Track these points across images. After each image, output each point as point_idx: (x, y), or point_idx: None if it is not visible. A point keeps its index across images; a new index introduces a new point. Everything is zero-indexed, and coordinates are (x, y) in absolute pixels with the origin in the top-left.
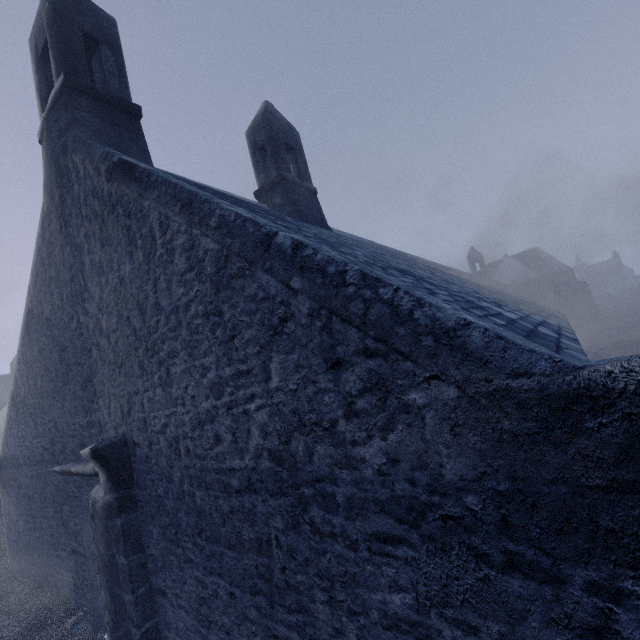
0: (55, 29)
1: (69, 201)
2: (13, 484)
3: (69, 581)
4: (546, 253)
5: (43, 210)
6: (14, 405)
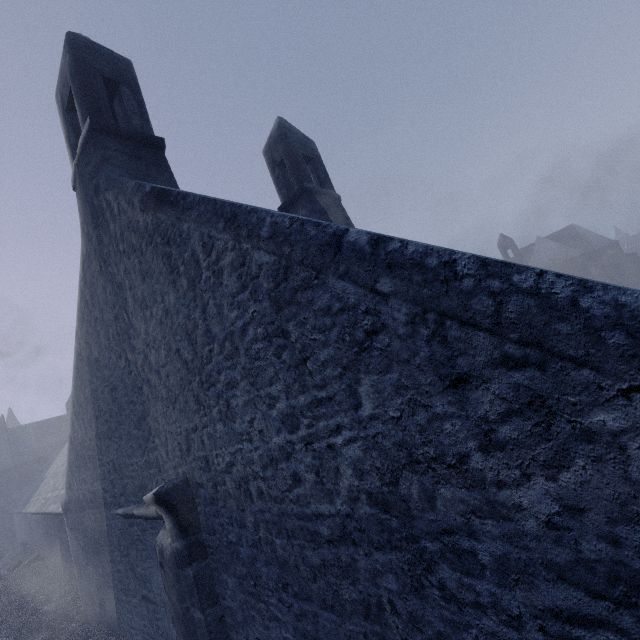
0: (77, 78)
1: (106, 240)
2: (79, 527)
3: (142, 629)
4: (584, 229)
5: (82, 253)
6: (73, 448)
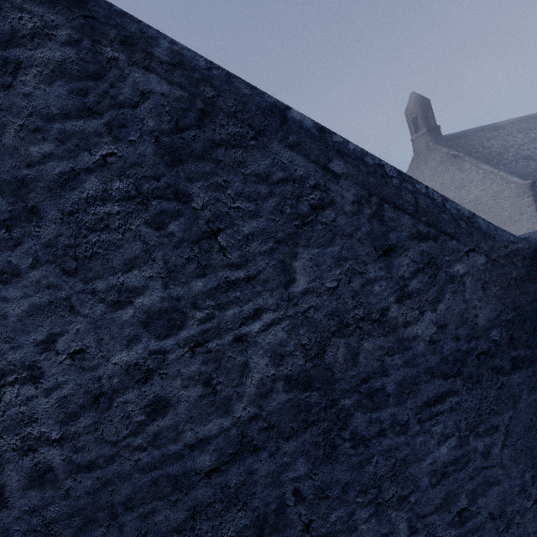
0: None
1: None
2: None
3: None
4: None
5: None
6: None
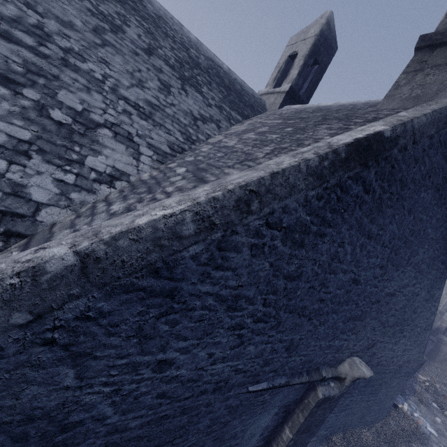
0: None
1: None
2: None
3: None
4: None
5: None
6: (164, 293)
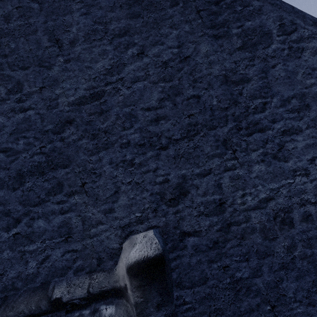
0: None
1: None
2: None
3: None
4: None
5: None
6: None
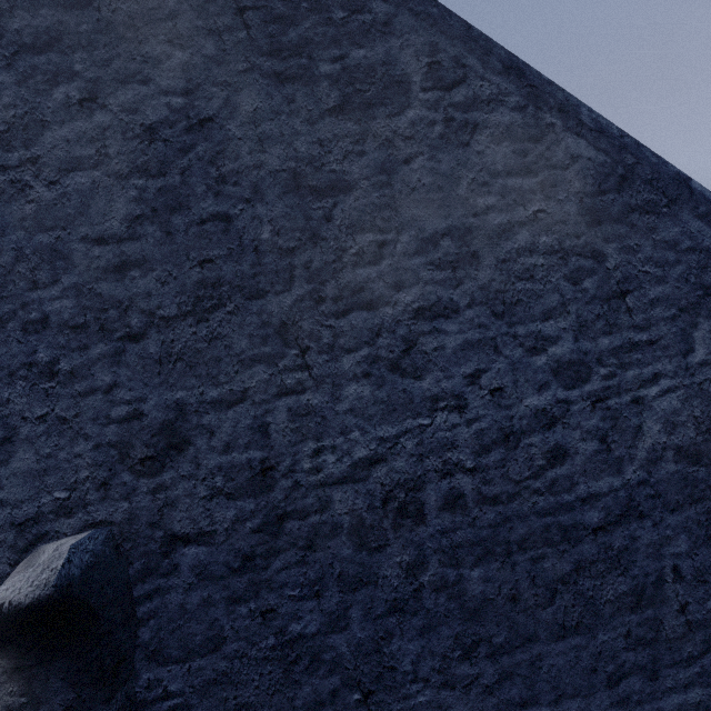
0: None
1: None
2: None
3: None
4: None
5: None
6: None
